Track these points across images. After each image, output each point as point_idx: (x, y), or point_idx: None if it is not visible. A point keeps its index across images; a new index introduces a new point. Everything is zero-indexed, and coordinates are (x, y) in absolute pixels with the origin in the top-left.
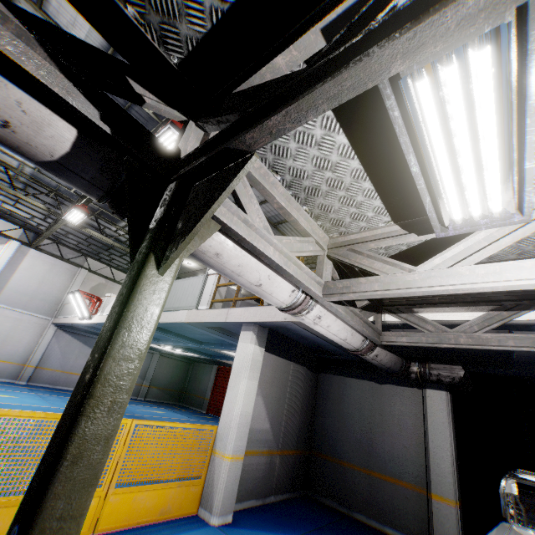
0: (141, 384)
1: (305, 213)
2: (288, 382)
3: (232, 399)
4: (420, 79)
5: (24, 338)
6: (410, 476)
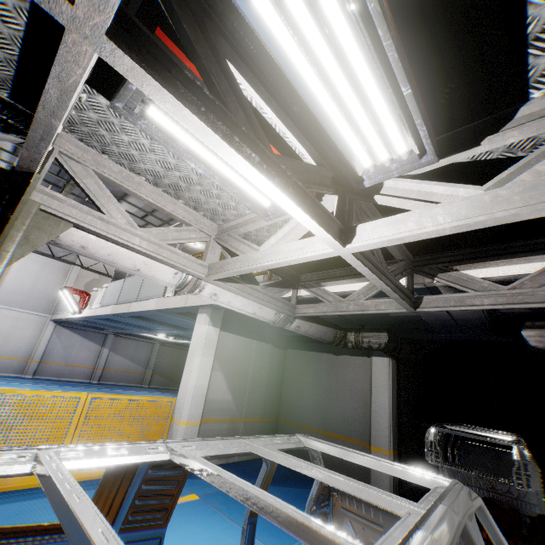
0: (144, 372)
1: (183, 206)
2: (252, 358)
3: (188, 374)
4: (146, 110)
5: (25, 335)
6: (357, 433)
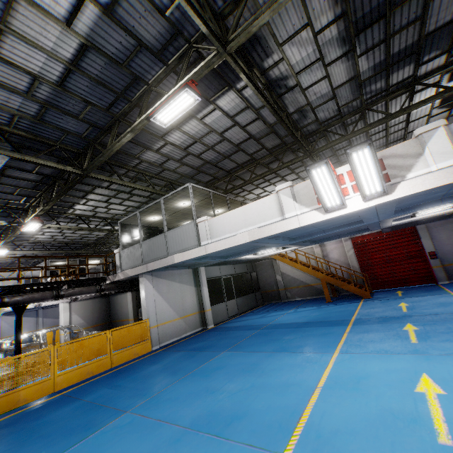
0: None
1: None
2: (90, 305)
3: (61, 320)
4: None
5: None
6: (128, 317)
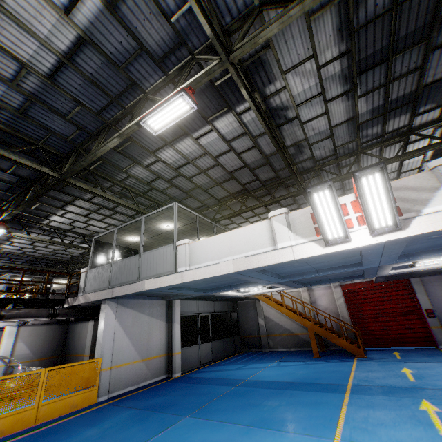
0: None
1: None
2: (43, 332)
3: (2, 347)
4: None
5: None
6: (84, 352)
